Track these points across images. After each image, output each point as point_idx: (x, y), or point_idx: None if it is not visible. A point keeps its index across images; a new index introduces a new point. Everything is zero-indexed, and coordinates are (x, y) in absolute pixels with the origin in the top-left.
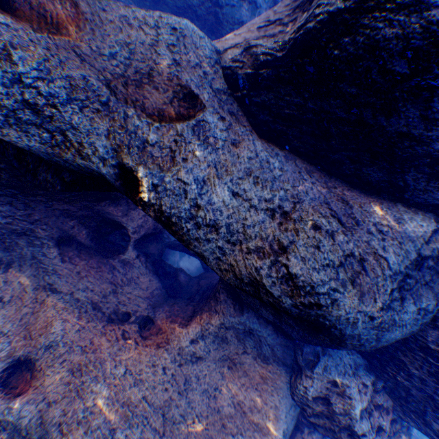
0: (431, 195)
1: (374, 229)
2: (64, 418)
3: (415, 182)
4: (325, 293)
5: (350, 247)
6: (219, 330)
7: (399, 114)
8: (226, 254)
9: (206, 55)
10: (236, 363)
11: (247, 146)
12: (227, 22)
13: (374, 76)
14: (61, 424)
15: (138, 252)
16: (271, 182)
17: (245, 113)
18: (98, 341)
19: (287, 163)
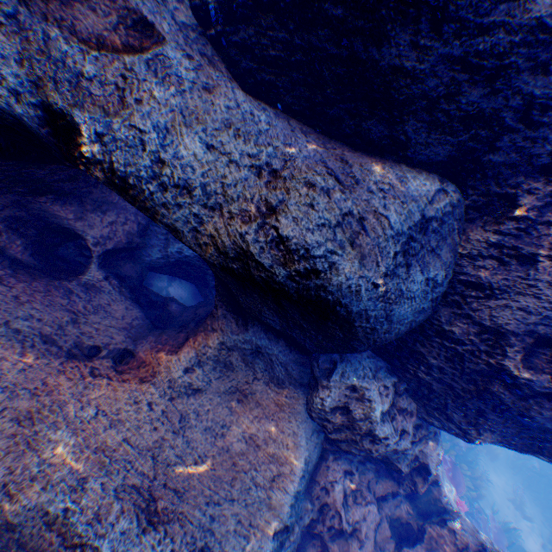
0: (433, 149)
1: (376, 188)
2: (10, 478)
3: (416, 134)
4: (322, 257)
5: (349, 206)
6: (220, 352)
7: (389, 42)
8: (204, 223)
9: None
10: (246, 394)
11: (224, 93)
12: None
13: None
14: (6, 486)
15: (107, 273)
16: (257, 137)
17: (223, 60)
18: (54, 381)
19: (277, 120)
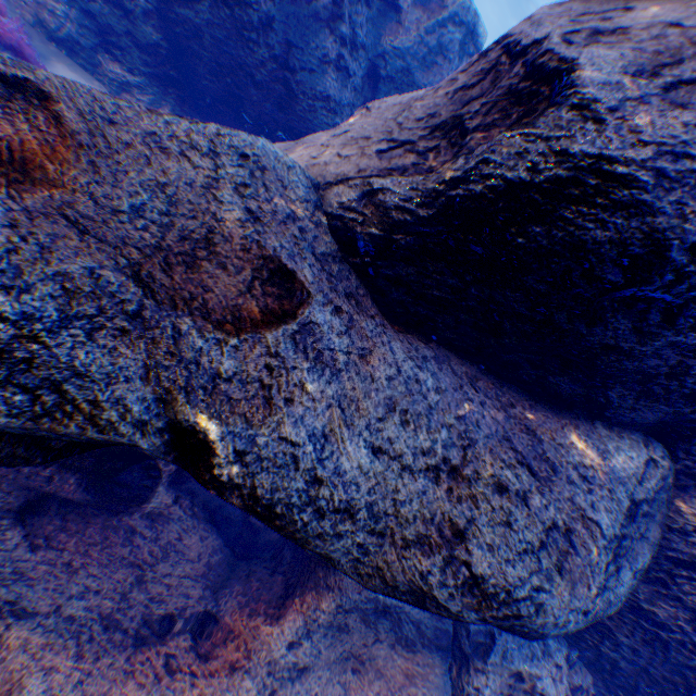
0: (639, 413)
1: (576, 474)
2: None
3: (620, 399)
4: (526, 597)
5: (551, 514)
6: (336, 617)
7: (606, 325)
8: (370, 553)
9: (298, 195)
10: (364, 660)
11: (382, 356)
12: (304, 94)
13: (576, 279)
14: None
15: (178, 493)
16: (427, 417)
17: (367, 286)
18: (120, 692)
19: (441, 372)
